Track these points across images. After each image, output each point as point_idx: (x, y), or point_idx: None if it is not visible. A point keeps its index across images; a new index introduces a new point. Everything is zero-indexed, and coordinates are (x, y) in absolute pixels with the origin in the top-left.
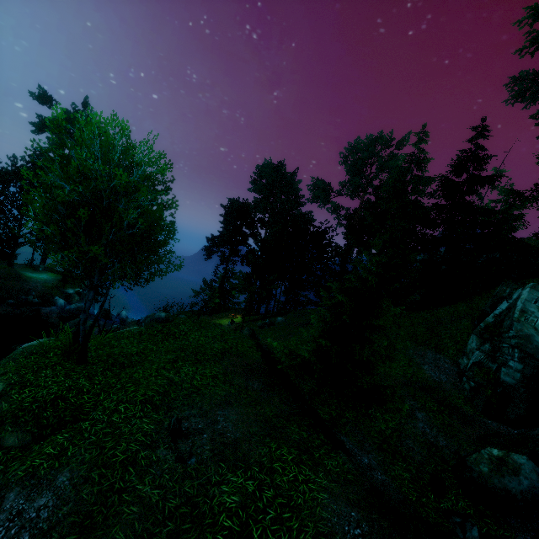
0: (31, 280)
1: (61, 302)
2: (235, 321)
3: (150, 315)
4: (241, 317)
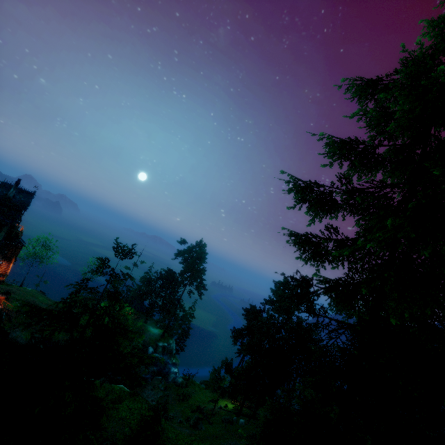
0: (147, 333)
1: (150, 350)
2: (228, 406)
3: (180, 377)
4: (237, 405)
